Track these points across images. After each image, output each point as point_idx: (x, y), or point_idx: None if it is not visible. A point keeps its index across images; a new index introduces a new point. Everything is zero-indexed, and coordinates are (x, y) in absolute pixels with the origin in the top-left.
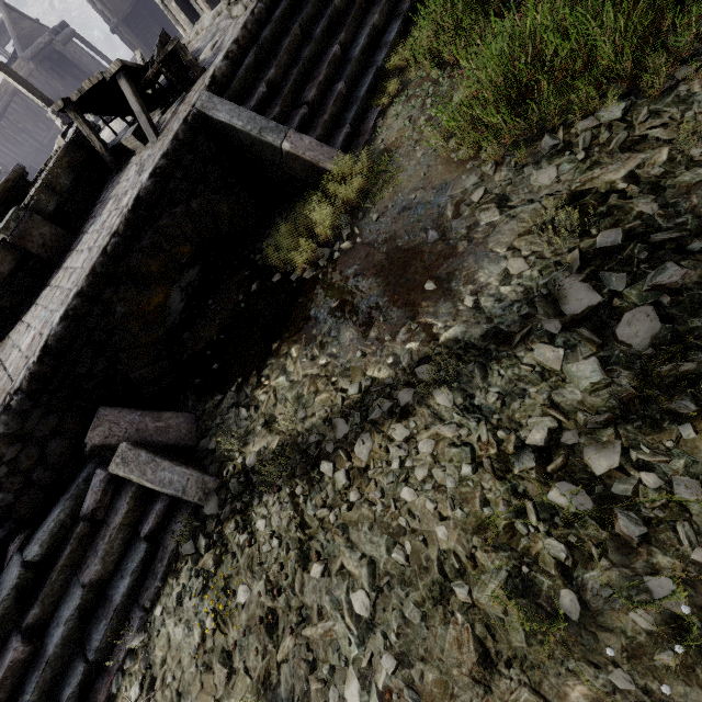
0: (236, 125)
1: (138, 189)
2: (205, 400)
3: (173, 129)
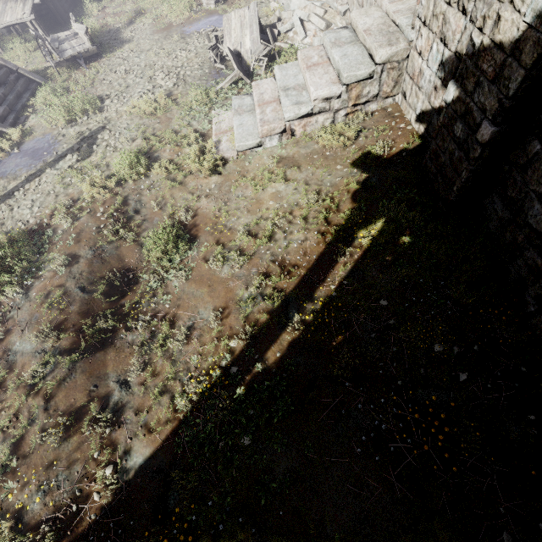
0: None
1: None
2: None
3: None
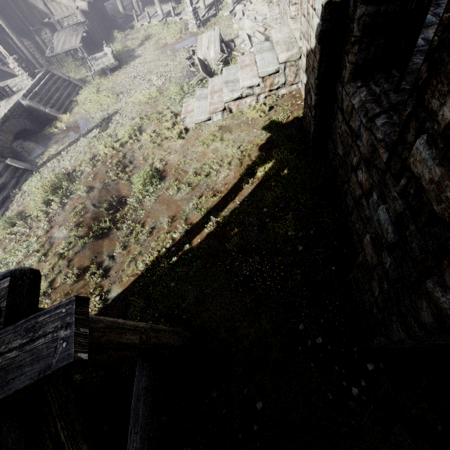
0: (32, 104)
1: (5, 113)
2: (28, 161)
3: (13, 103)
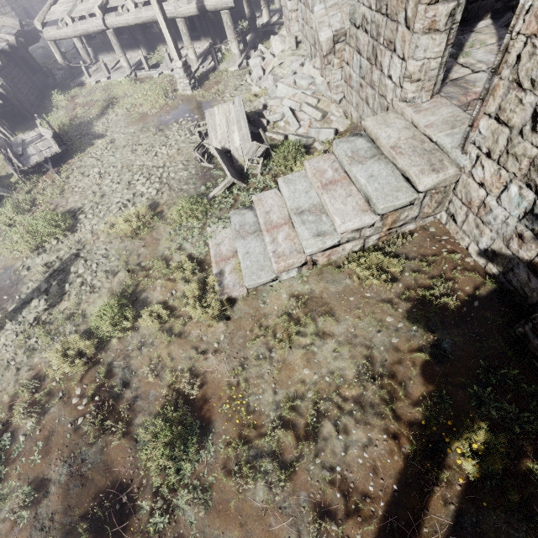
0: None
1: None
2: None
3: None
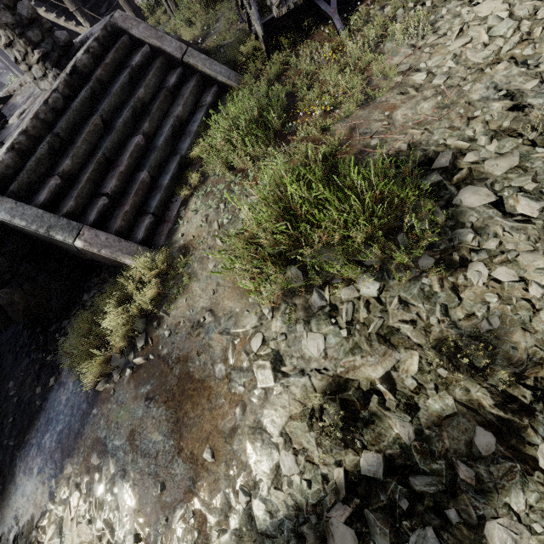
0: (18, 225)
1: None
2: None
3: None
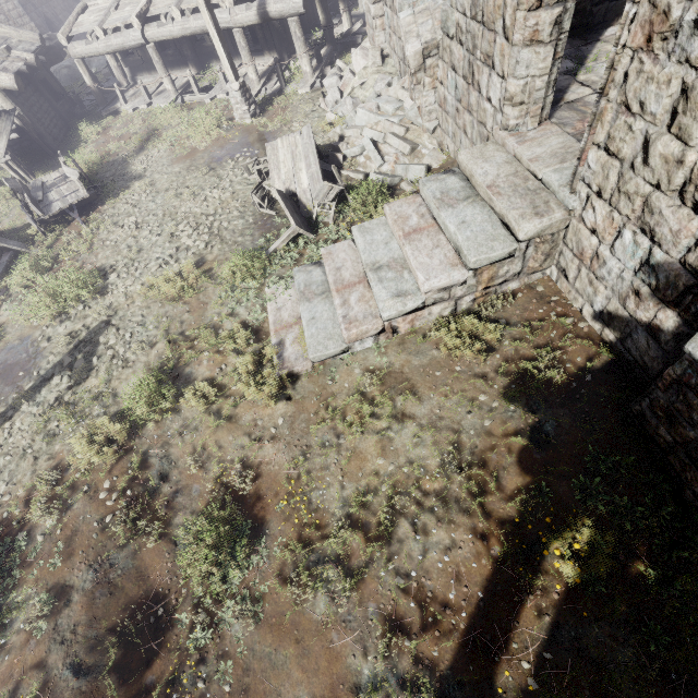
0: None
1: None
2: None
3: None
